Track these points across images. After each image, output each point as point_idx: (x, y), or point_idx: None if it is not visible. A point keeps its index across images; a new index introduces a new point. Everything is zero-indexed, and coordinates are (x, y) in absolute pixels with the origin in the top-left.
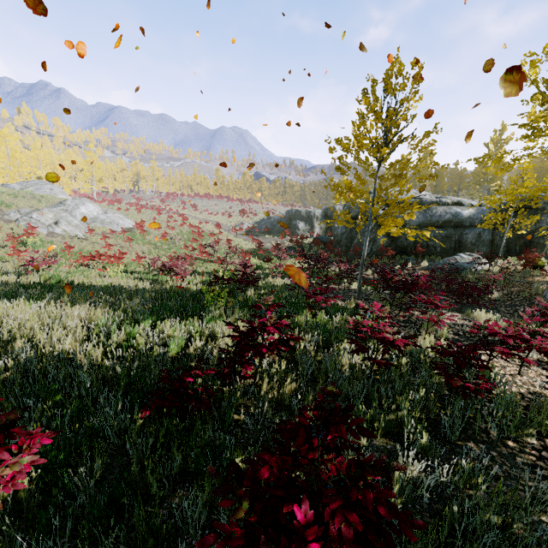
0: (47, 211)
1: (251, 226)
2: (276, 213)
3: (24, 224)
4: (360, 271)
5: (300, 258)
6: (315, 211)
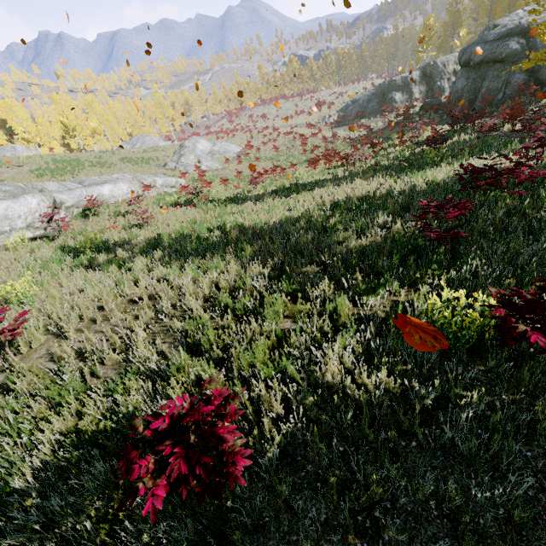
0: (188, 154)
1: (336, 117)
2: (346, 96)
3: (183, 169)
4: None
5: (431, 125)
6: (412, 74)
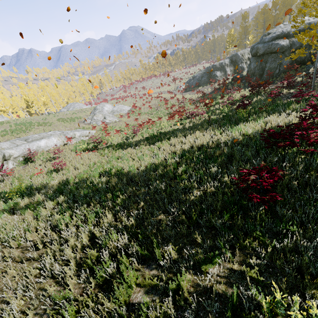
0: (98, 114)
1: (184, 86)
2: (189, 73)
3: (95, 123)
4: (314, 77)
5: (239, 90)
6: (225, 61)
